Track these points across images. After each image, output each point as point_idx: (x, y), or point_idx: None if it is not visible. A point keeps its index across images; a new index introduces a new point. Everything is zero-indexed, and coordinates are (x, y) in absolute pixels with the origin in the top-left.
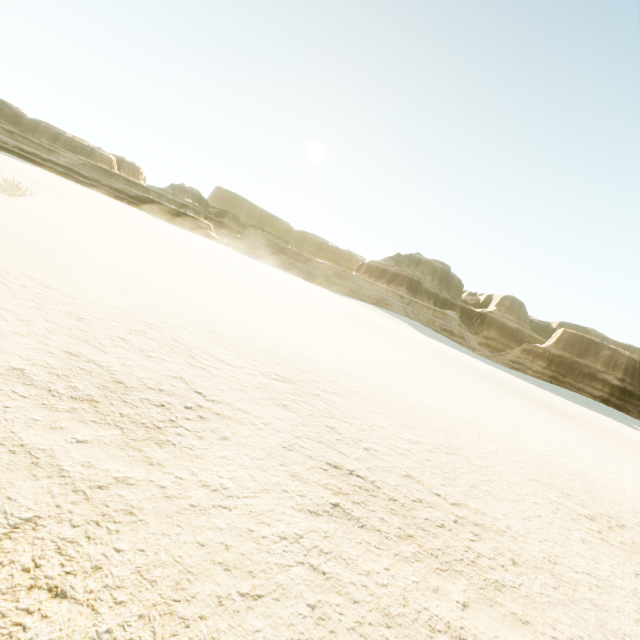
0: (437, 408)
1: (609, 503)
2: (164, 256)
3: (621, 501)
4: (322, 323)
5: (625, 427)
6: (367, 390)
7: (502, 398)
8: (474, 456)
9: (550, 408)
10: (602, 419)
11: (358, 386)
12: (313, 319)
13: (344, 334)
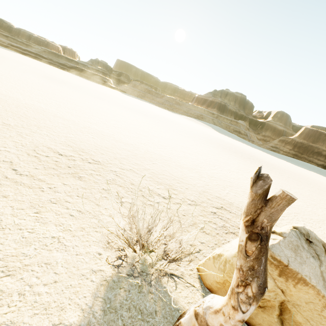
0: (80, 127)
1: (127, 163)
2: (13, 75)
3: (150, 166)
4: (96, 107)
5: (323, 177)
6: (16, 110)
7: (199, 146)
8: (28, 130)
9: (249, 158)
10: (305, 172)
11: (12, 108)
12: (91, 105)
13: (104, 111)
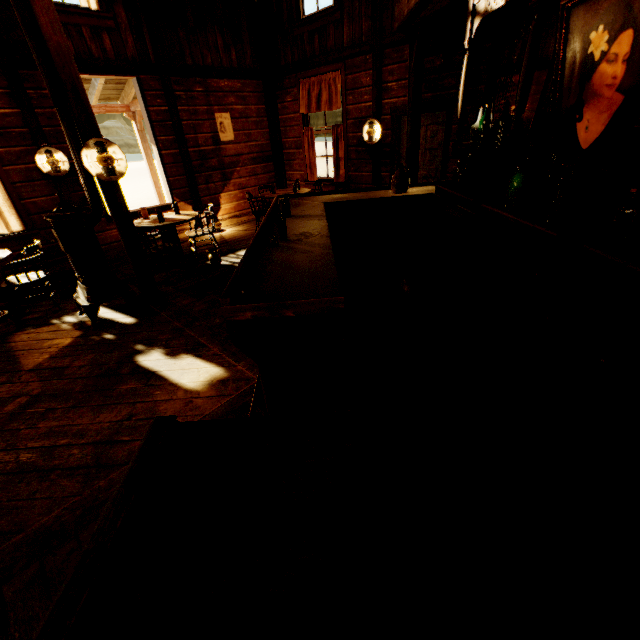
0: None
1: None
2: None
3: None
4: None
5: None
6: None
7: (147, 181)
8: None
9: None
10: None
11: None
12: None
13: None
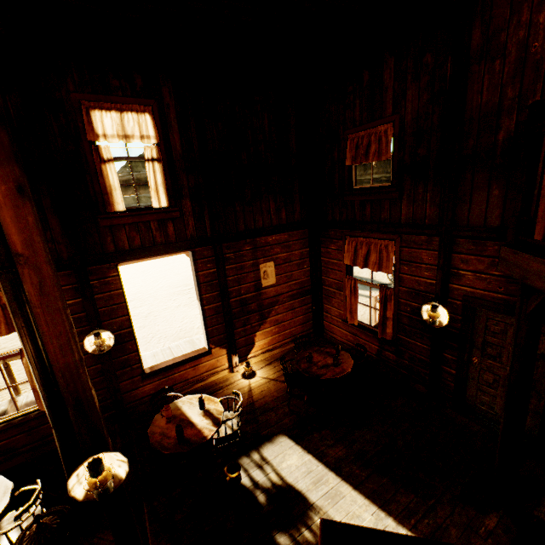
0: (141, 283)
1: None
2: None
3: None
4: None
5: None
6: None
7: None
8: (146, 295)
9: None
10: None
11: None
12: None
13: None
